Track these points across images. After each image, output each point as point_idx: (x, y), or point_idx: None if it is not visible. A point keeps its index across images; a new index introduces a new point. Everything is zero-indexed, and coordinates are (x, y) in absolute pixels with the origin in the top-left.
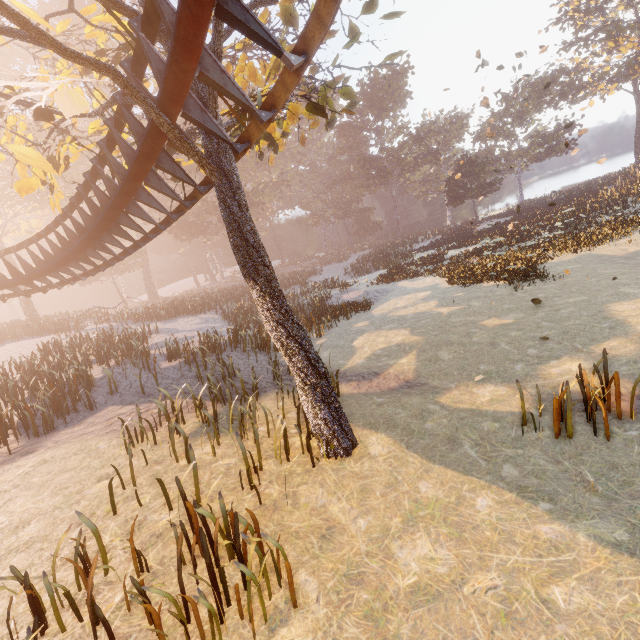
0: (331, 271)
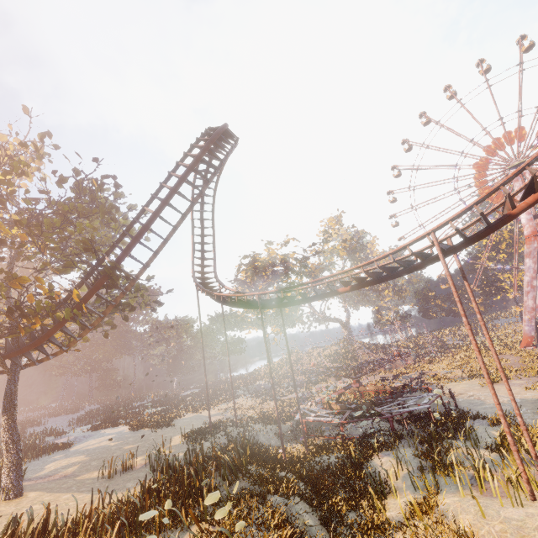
0: (57, 422)
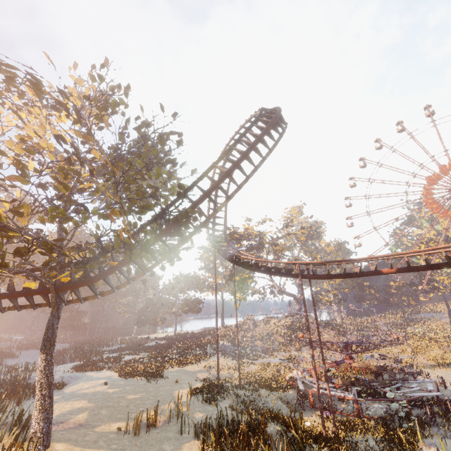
0: (28, 356)
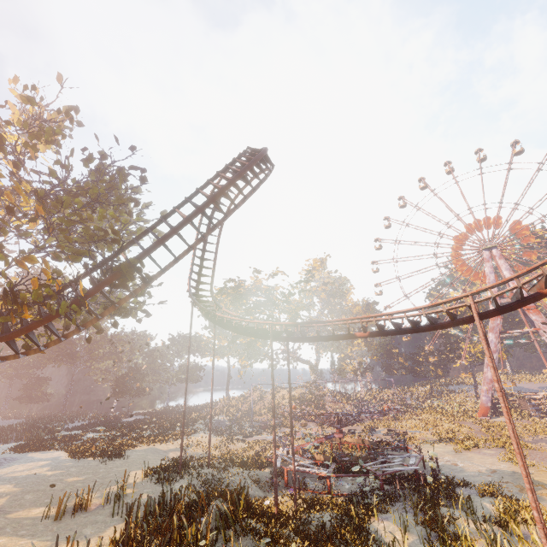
0: None
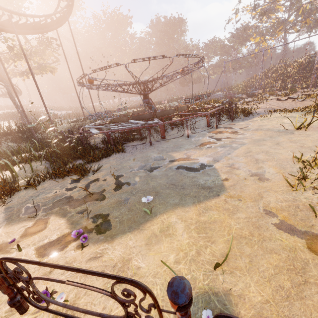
0: None
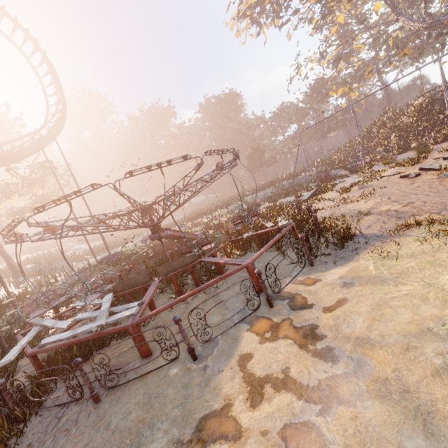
0: None
